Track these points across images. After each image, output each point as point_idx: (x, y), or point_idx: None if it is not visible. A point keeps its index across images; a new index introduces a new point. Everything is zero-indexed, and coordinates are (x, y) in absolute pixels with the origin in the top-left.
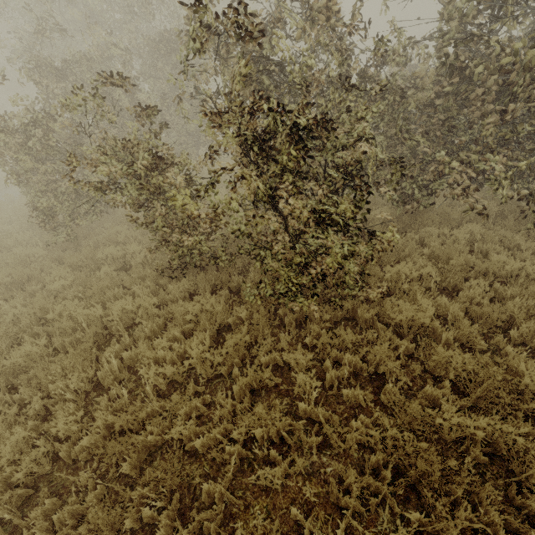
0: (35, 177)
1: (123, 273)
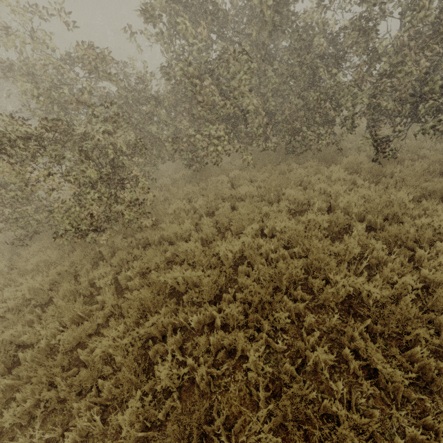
0: None
1: None
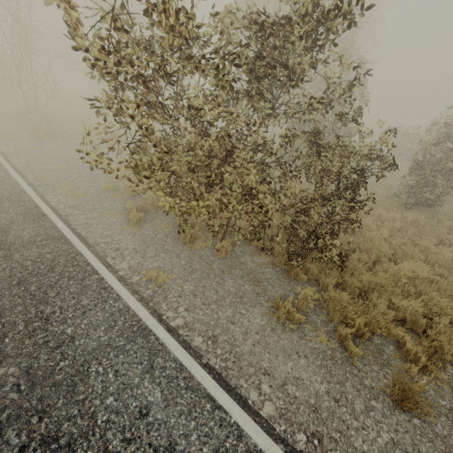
0: None
1: None
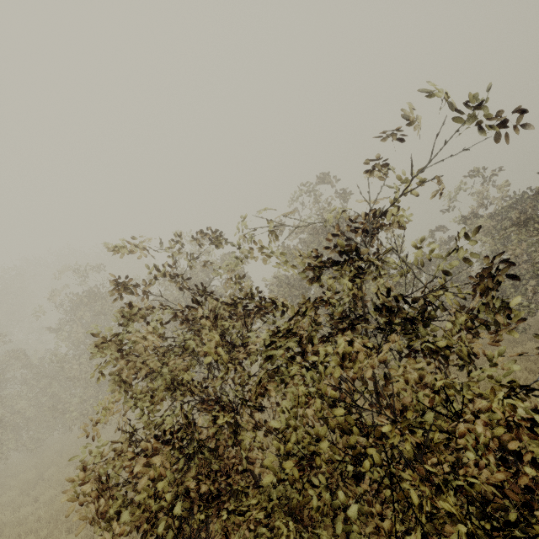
0: None
1: None
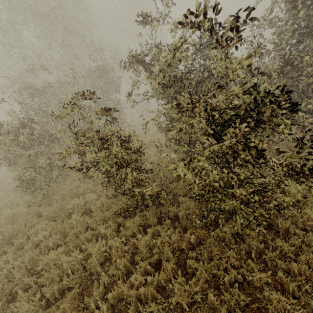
0: (22, 159)
1: (86, 217)
